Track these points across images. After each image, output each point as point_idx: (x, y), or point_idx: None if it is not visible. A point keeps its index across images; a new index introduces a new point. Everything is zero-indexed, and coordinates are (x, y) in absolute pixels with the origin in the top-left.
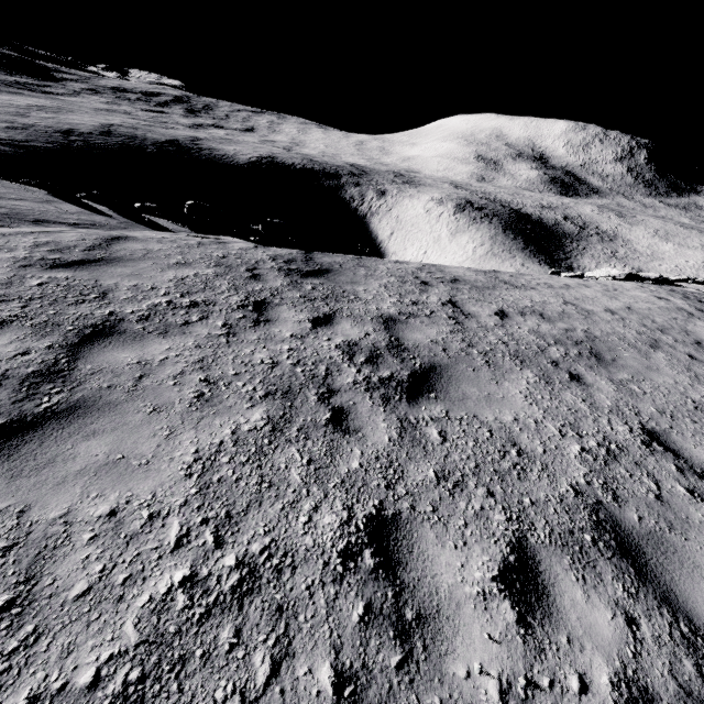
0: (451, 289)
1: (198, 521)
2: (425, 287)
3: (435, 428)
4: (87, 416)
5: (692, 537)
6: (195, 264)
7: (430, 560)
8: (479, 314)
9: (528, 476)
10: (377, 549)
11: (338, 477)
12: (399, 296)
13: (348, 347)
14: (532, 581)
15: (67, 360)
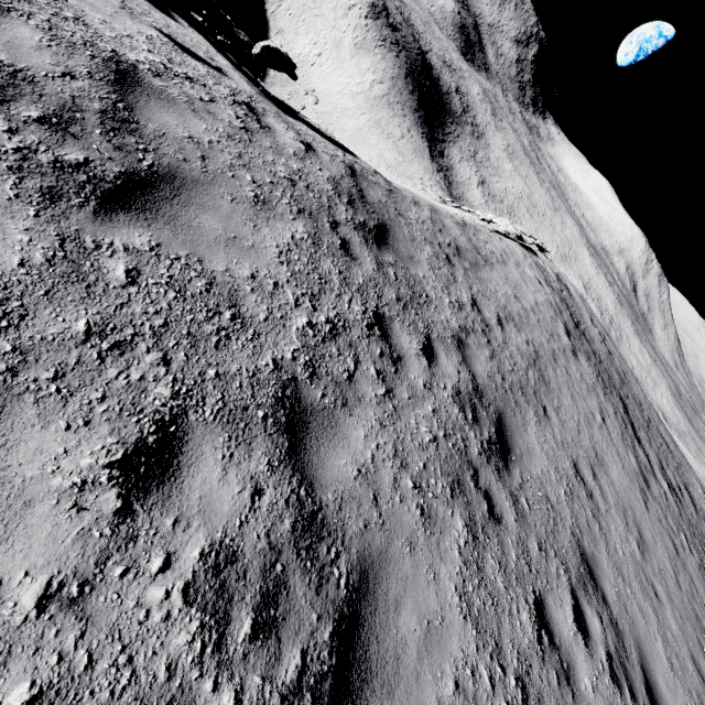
0: (465, 273)
1: (490, 660)
2: (452, 269)
3: (523, 497)
4: (379, 581)
5: (599, 550)
6: (277, 205)
7: (558, 622)
8: (492, 323)
9: (559, 529)
10: (545, 628)
11: (514, 574)
12: (447, 291)
13: (458, 397)
14: (580, 614)
15: (305, 490)
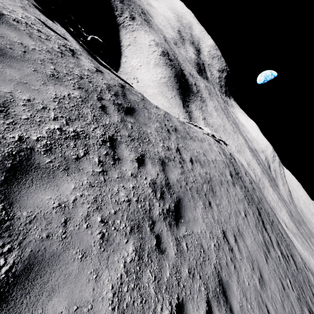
0: (176, 138)
1: None
2: (169, 135)
3: (184, 242)
4: (42, 273)
5: (232, 280)
6: (65, 81)
7: None
8: (186, 160)
9: (206, 264)
10: None
11: (165, 285)
12: (163, 141)
13: (153, 185)
14: None
15: (3, 205)
